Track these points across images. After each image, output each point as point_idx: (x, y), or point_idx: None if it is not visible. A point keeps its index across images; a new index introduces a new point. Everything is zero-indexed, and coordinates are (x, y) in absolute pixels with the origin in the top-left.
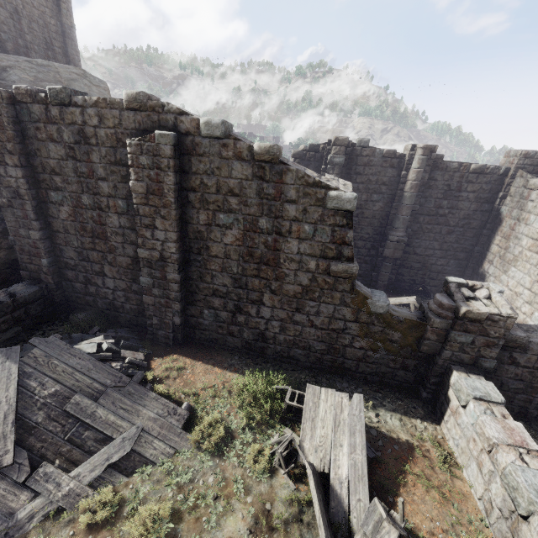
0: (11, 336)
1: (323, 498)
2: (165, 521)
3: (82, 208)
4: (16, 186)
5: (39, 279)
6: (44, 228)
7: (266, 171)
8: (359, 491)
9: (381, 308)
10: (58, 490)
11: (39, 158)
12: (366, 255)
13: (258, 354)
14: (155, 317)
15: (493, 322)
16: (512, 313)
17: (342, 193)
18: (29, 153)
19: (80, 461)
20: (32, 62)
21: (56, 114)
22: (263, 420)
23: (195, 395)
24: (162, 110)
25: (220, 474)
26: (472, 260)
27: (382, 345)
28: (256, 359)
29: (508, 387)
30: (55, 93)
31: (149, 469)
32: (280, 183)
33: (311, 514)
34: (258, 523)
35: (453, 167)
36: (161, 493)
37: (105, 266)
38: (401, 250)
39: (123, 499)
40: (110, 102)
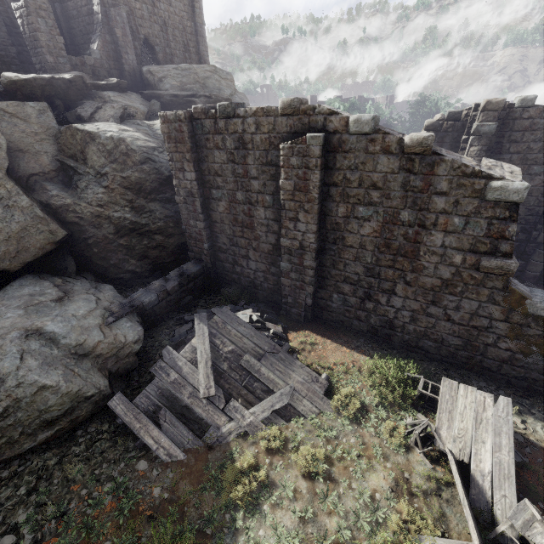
0: (187, 302)
1: (463, 483)
2: (320, 462)
3: (236, 203)
4: (190, 187)
5: (201, 259)
6: (206, 219)
7: (414, 164)
8: (504, 488)
9: (542, 311)
10: (243, 420)
11: (206, 163)
12: None
13: (383, 340)
14: (290, 297)
15: None
16: None
17: (508, 183)
18: (199, 160)
19: (253, 403)
20: (178, 69)
21: (222, 126)
22: (395, 402)
23: (329, 368)
24: (313, 112)
25: (360, 438)
26: None
27: (537, 350)
28: (381, 344)
29: None
30: (223, 109)
31: (301, 420)
32: (430, 175)
33: (449, 494)
34: (398, 485)
35: None
36: (314, 441)
37: (250, 251)
38: None
39: (287, 438)
40: (267, 111)
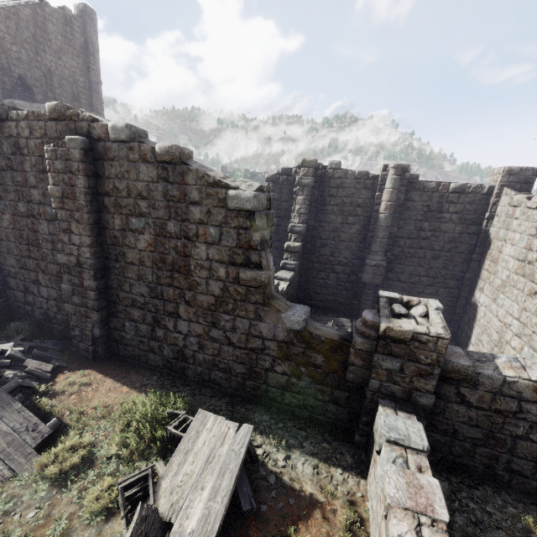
0: None
1: None
2: None
3: (19, 215)
4: None
5: None
6: None
7: (169, 173)
8: None
9: (297, 324)
10: None
11: None
12: (345, 281)
13: (180, 375)
14: (77, 328)
15: (421, 343)
16: (442, 333)
17: (241, 192)
18: None
19: None
20: None
21: None
22: (138, 449)
23: (81, 413)
24: (78, 118)
25: (47, 509)
26: (464, 288)
27: (305, 371)
28: (177, 381)
29: (463, 436)
30: None
31: None
32: (183, 184)
33: None
34: None
35: (431, 187)
36: None
37: (39, 274)
38: (380, 276)
39: None
40: (37, 115)
